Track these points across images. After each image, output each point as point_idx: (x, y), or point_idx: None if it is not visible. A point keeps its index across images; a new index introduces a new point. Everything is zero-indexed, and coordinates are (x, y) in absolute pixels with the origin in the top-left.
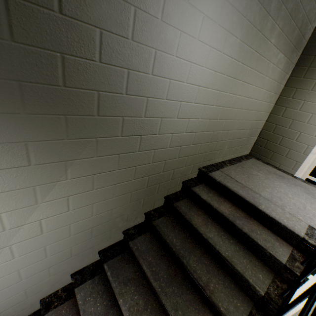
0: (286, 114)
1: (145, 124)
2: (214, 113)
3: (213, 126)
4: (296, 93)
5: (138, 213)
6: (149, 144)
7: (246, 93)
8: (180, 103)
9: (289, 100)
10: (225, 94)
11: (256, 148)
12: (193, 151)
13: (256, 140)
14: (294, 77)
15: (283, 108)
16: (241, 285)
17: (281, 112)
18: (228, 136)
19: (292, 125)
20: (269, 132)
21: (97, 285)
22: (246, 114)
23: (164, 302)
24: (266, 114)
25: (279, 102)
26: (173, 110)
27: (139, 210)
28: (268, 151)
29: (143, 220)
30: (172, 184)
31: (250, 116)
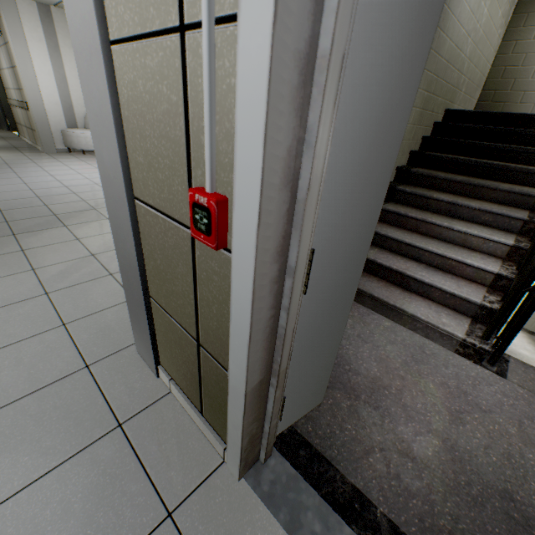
0: (516, 50)
1: (445, 16)
2: (471, 27)
3: (466, 47)
4: (527, 20)
5: (408, 148)
6: (439, 46)
7: (491, 11)
8: (462, 1)
9: (519, 31)
10: (482, 3)
11: (480, 107)
12: (449, 78)
13: (479, 96)
14: (523, 0)
15: (512, 44)
16: (534, 164)
17: (510, 49)
18: (468, 72)
19: (525, 61)
20: (497, 79)
21: (395, 205)
22: (483, 44)
23: (476, 183)
24: (493, 56)
25: (507, 38)
26: (458, 8)
27: (410, 142)
28: (497, 105)
29: (406, 164)
30: (429, 121)
31: (485, 50)
